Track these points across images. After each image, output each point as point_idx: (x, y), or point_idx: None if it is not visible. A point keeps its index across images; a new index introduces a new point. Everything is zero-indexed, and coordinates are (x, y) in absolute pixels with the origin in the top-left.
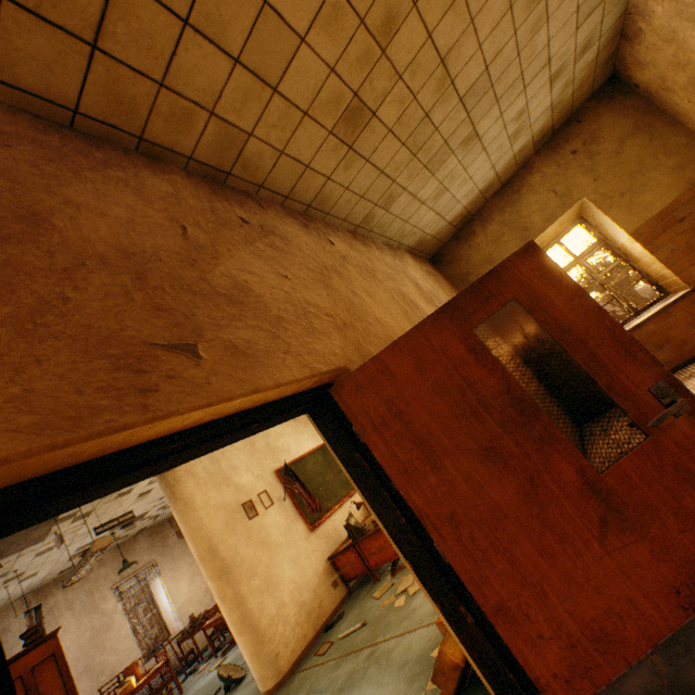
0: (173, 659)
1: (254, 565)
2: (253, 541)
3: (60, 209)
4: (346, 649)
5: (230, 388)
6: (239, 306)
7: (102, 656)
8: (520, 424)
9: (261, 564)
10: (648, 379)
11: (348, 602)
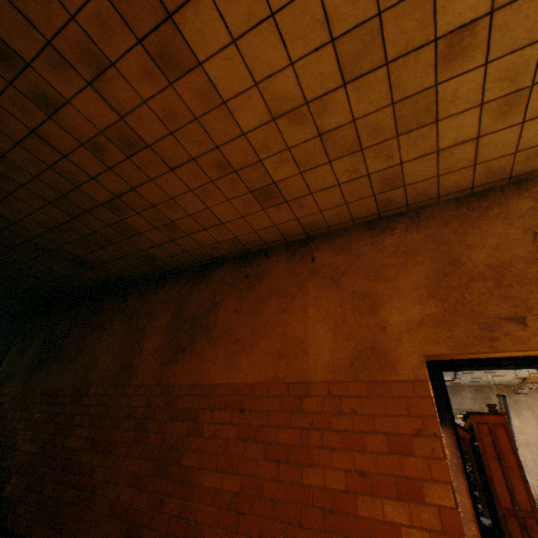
0: None
1: None
2: None
3: (463, 252)
4: None
5: None
6: None
7: None
8: None
9: None
10: None
11: None
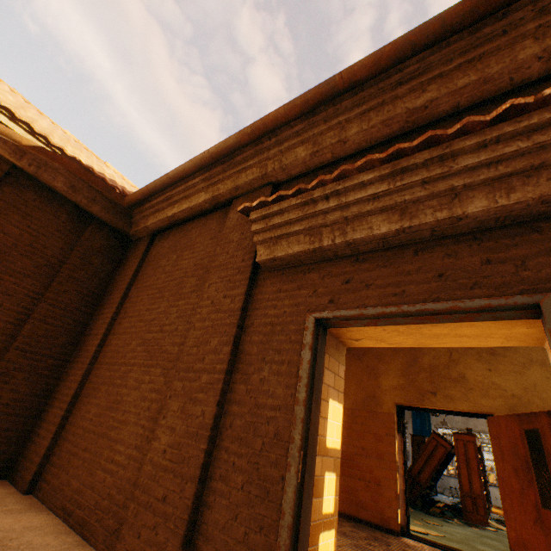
0: None
1: None
2: None
3: (420, 355)
4: None
5: (439, 405)
6: (455, 383)
7: None
8: (524, 470)
9: None
10: None
11: None
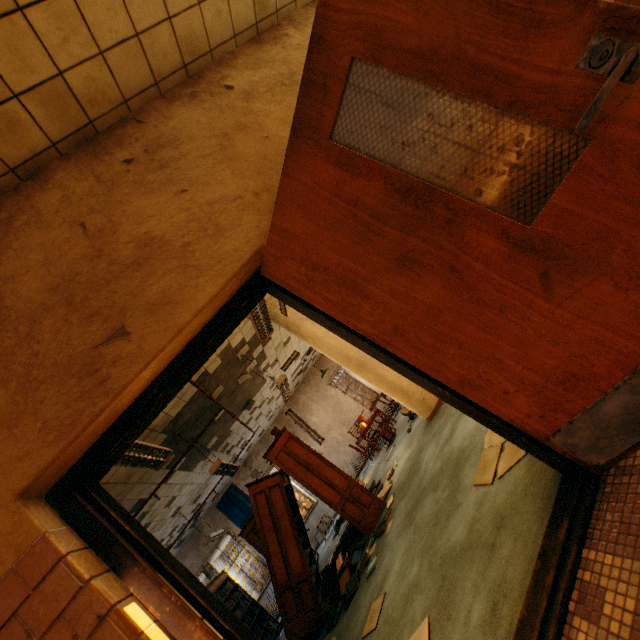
0: (386, 406)
1: None
2: None
3: (4, 291)
4: None
5: (157, 343)
6: (146, 265)
7: (345, 416)
8: (420, 217)
9: None
10: (573, 47)
11: None
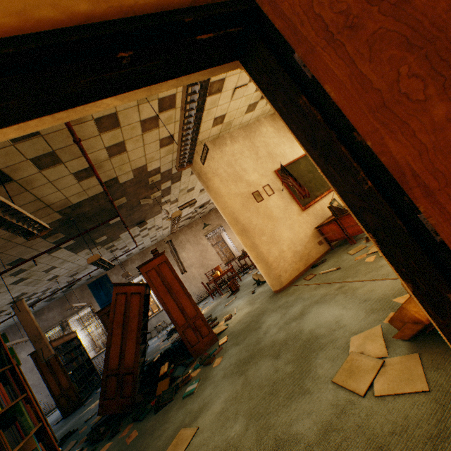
0: (237, 267)
1: (262, 229)
2: (261, 215)
3: None
4: (323, 281)
5: None
6: None
7: (206, 261)
8: None
9: (267, 229)
10: None
11: (329, 254)
